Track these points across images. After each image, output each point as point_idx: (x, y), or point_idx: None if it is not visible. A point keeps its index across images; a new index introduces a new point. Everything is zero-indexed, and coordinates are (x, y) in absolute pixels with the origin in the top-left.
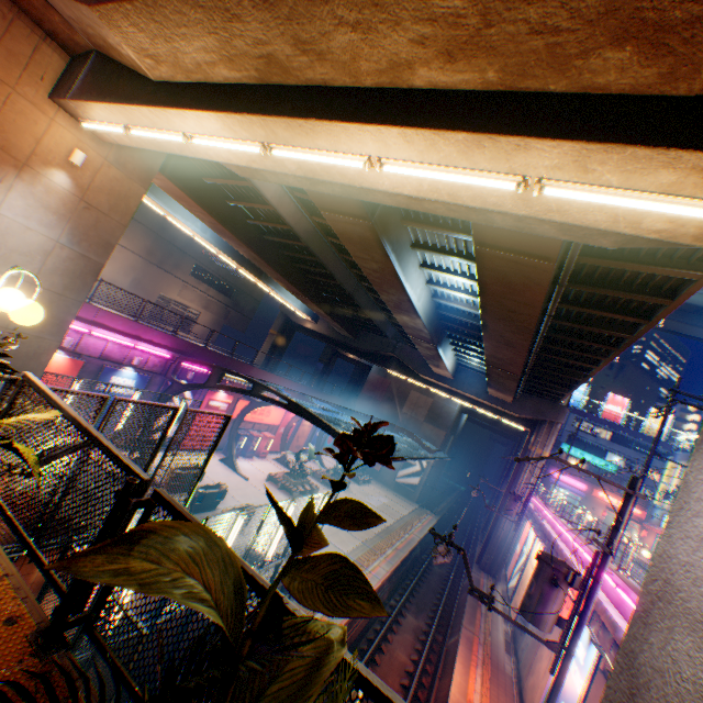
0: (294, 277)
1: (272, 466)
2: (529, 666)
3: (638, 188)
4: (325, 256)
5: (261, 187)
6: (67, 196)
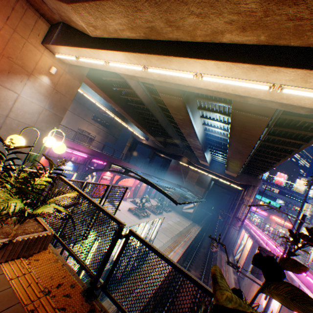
0: (140, 121)
1: (129, 204)
2: (247, 294)
3: None
4: (155, 112)
5: (129, 81)
6: (48, 87)
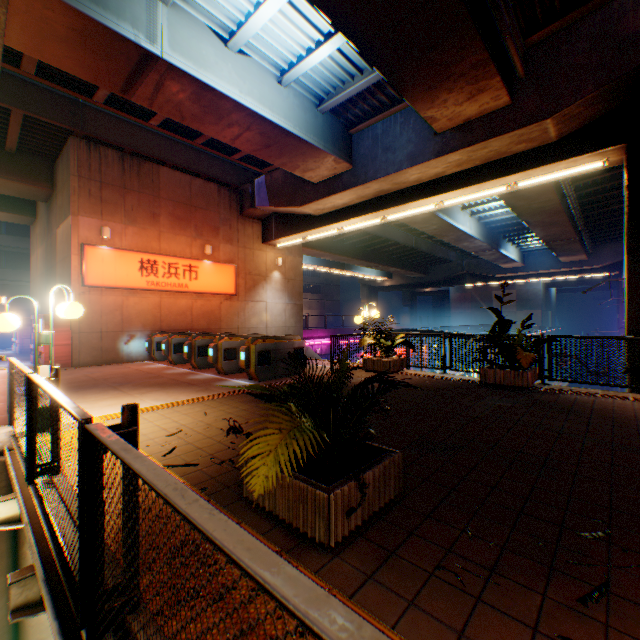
0: (371, 257)
1: None
2: None
3: (553, 171)
4: (388, 233)
5: None
6: (280, 281)
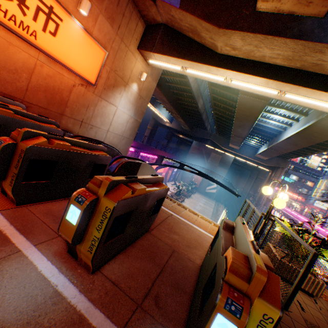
0: (176, 107)
1: None
2: None
3: None
4: (198, 99)
5: None
6: (135, 94)
